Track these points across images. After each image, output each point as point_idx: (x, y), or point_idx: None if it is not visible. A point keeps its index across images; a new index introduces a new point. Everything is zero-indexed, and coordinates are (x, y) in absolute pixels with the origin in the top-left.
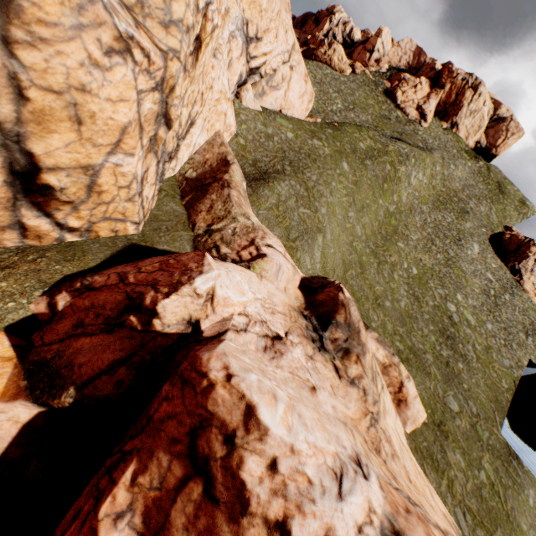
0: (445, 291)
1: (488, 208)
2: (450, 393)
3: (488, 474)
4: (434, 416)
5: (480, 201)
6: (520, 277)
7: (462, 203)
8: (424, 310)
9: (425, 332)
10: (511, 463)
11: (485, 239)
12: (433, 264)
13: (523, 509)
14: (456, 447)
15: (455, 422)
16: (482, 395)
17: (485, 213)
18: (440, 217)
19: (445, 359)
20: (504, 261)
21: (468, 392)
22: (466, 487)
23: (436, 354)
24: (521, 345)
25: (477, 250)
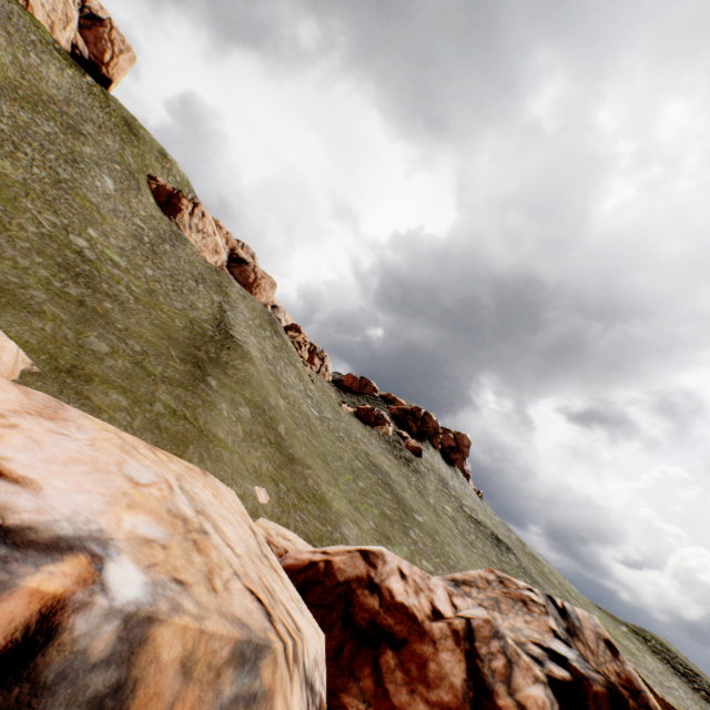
0: (63, 221)
1: (121, 147)
2: (92, 334)
3: (169, 404)
4: (59, 362)
5: (104, 132)
6: (181, 233)
7: (72, 119)
8: (17, 235)
9: (26, 264)
10: (198, 388)
11: (123, 178)
12: (28, 179)
13: (218, 423)
14: (111, 389)
15: (106, 364)
16: (151, 334)
17: (117, 150)
18: (26, 117)
19: (77, 298)
20: (158, 213)
21: (127, 332)
22: (133, 425)
23: (57, 292)
24: (194, 291)
25: (114, 187)
